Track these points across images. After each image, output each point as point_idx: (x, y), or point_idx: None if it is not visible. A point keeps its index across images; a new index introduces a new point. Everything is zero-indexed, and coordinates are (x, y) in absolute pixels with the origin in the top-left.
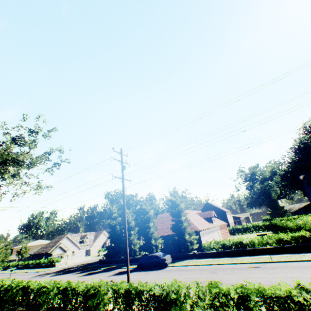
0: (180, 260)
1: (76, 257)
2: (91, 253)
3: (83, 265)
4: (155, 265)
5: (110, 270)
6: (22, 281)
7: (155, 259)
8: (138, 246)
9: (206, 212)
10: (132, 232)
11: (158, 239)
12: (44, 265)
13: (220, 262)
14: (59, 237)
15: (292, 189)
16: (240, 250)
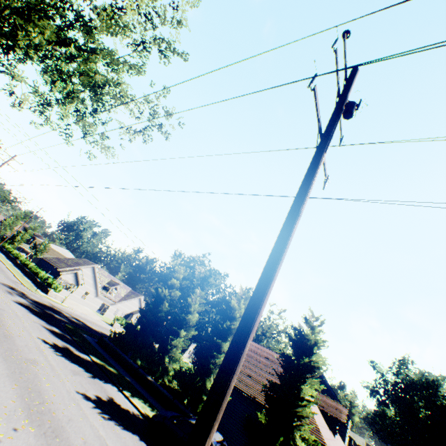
0: None
1: (85, 303)
2: (106, 313)
3: (77, 323)
4: None
5: (97, 376)
6: None
7: None
8: (176, 365)
9: (330, 401)
10: (184, 332)
11: None
12: (38, 281)
13: None
14: (85, 261)
15: None
16: None
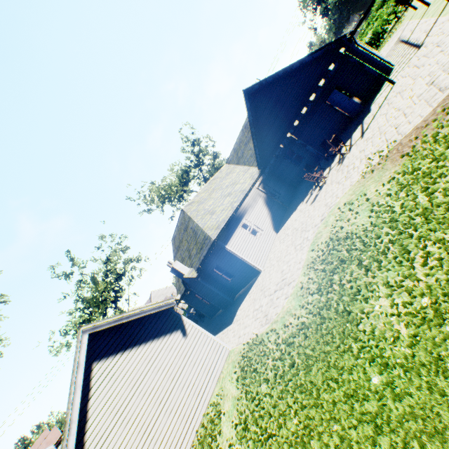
0: None
1: None
2: None
3: None
4: None
5: None
6: None
7: None
8: None
9: None
10: None
11: None
12: None
13: None
14: None
15: None
16: None
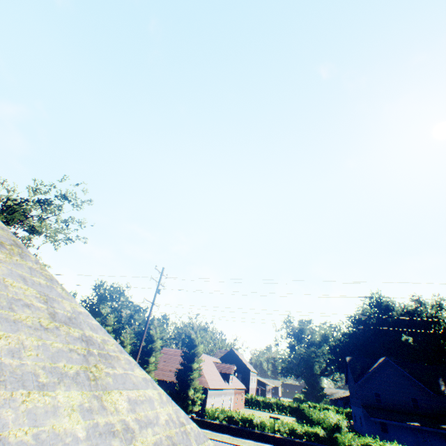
0: None
1: None
2: None
3: None
4: None
5: None
6: None
7: None
8: None
9: (226, 365)
10: None
11: None
12: None
13: (219, 438)
14: None
15: (338, 369)
16: (247, 431)
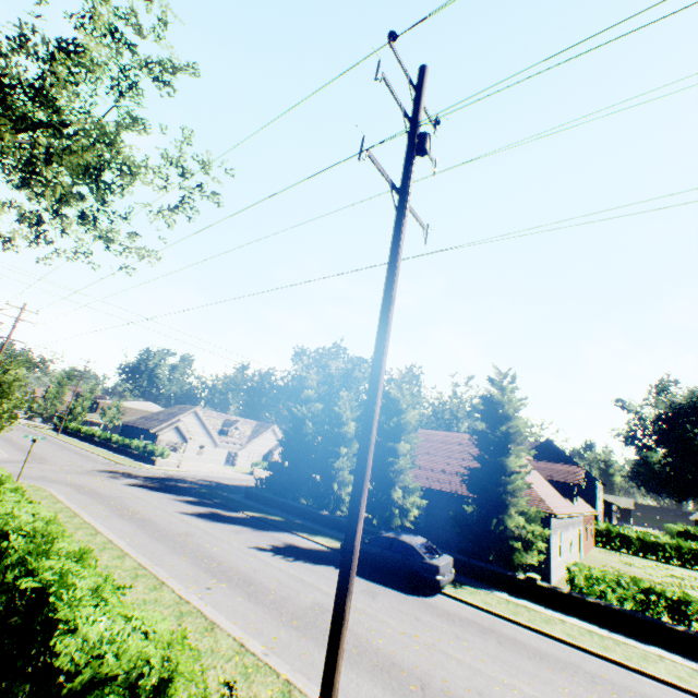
0: (473, 580)
1: (206, 460)
2: (237, 462)
3: (209, 484)
4: (397, 572)
5: (263, 528)
6: (8, 480)
7: (404, 555)
8: (349, 489)
9: (559, 466)
10: (345, 449)
11: (413, 493)
12: (136, 454)
13: (669, 676)
14: (180, 408)
15: None
16: None
